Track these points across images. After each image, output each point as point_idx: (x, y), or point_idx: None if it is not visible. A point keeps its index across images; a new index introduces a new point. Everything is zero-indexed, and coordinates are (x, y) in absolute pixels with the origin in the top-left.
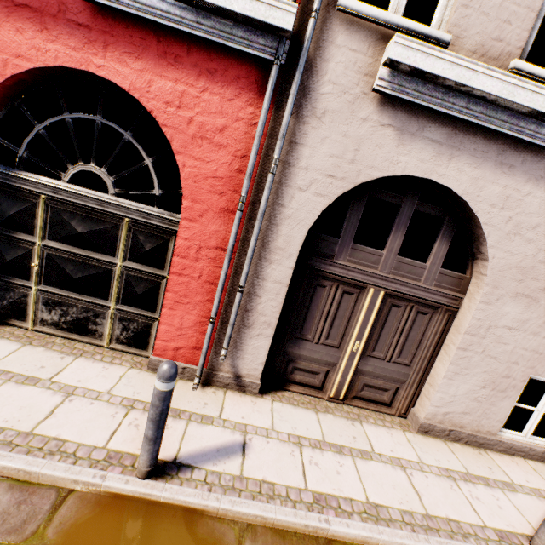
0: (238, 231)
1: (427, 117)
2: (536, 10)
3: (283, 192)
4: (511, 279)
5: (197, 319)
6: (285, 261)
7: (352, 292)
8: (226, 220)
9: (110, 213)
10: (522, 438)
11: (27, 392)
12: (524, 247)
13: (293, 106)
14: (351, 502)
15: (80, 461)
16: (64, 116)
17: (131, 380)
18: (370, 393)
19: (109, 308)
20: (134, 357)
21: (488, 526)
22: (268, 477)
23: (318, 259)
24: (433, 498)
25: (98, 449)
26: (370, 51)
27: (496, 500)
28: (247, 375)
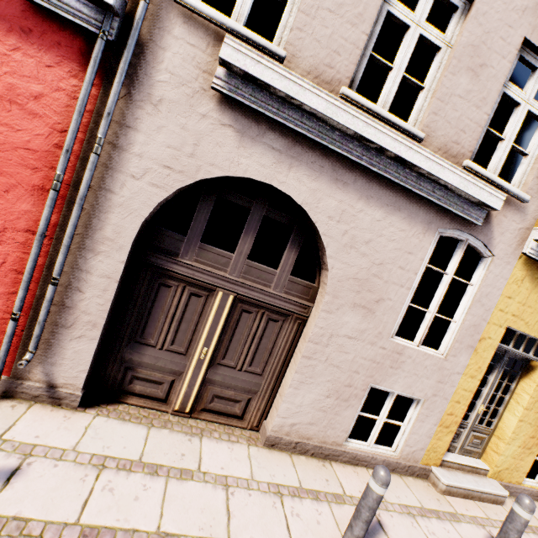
0: (51, 213)
1: (267, 125)
2: (361, 48)
3: (114, 177)
4: (349, 290)
5: None
6: (115, 253)
7: (200, 294)
8: (40, 199)
9: None
10: (366, 448)
11: None
12: (360, 260)
13: (121, 85)
14: (133, 535)
15: None
16: None
17: None
18: (221, 405)
19: None
20: None
21: None
22: (26, 511)
23: (162, 256)
24: (245, 519)
25: None
26: (209, 49)
27: (318, 514)
28: (65, 385)
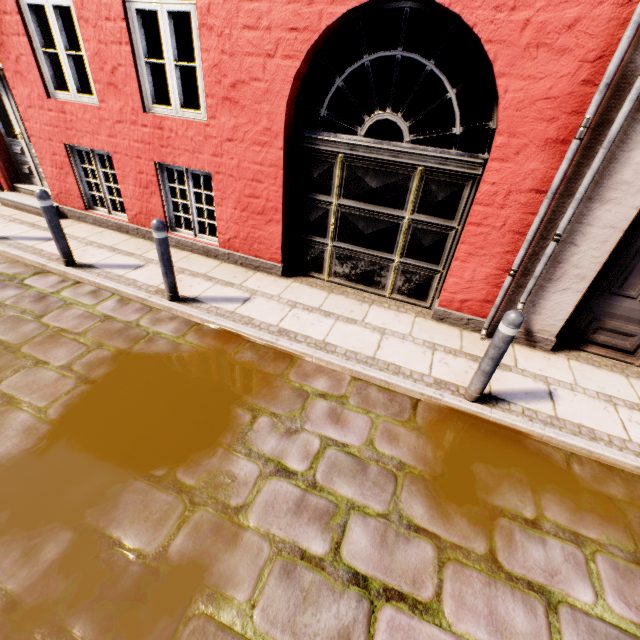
0: (568, 167)
1: None
2: None
3: None
4: None
5: (491, 272)
6: (628, 199)
7: None
8: (550, 154)
9: (402, 164)
10: None
11: (354, 329)
12: None
13: None
14: None
15: (417, 381)
16: (363, 60)
17: (422, 326)
18: None
19: (393, 262)
20: (414, 307)
21: None
22: (584, 423)
23: None
24: None
25: (425, 376)
26: None
27: None
28: (539, 331)
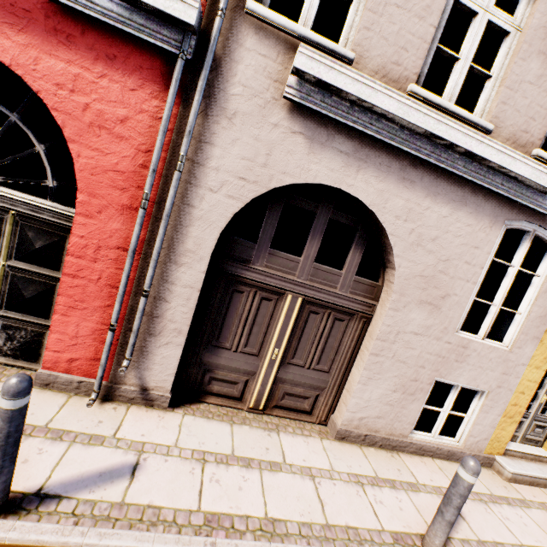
0: (141, 230)
1: (336, 129)
2: (428, 42)
3: (193, 191)
4: (416, 287)
5: (97, 327)
6: (196, 264)
7: (270, 298)
8: (129, 218)
9: None
10: (431, 439)
11: None
12: (426, 257)
13: (200, 103)
14: (247, 520)
15: None
16: None
17: None
18: (291, 402)
19: None
20: (21, 371)
21: (386, 530)
22: (156, 500)
23: (235, 263)
24: (336, 506)
25: None
26: (279, 58)
27: (399, 502)
28: (155, 388)
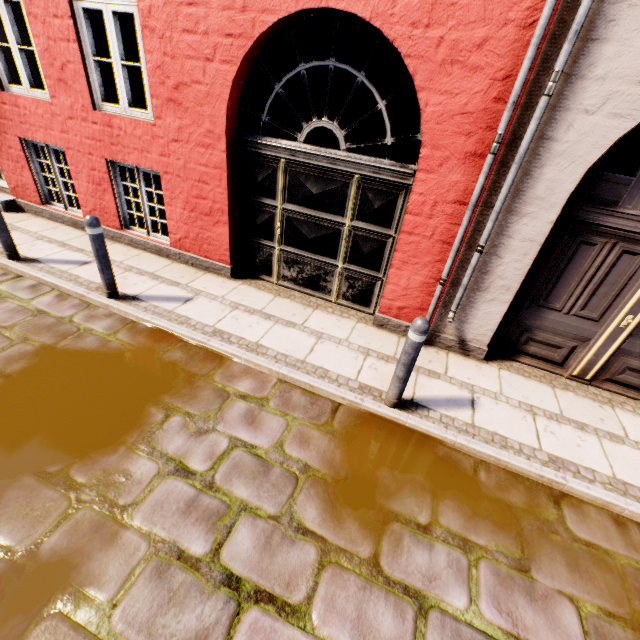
0: (485, 180)
1: None
2: None
3: (558, 119)
4: None
5: (425, 280)
6: (543, 213)
7: (636, 252)
8: (470, 167)
9: (340, 171)
10: None
11: (291, 333)
12: None
13: None
14: (592, 473)
15: (342, 386)
16: (299, 68)
17: (361, 332)
18: (633, 379)
19: (337, 267)
20: (358, 313)
21: None
22: (499, 431)
23: (592, 208)
24: None
25: (352, 380)
26: None
27: None
28: (472, 341)
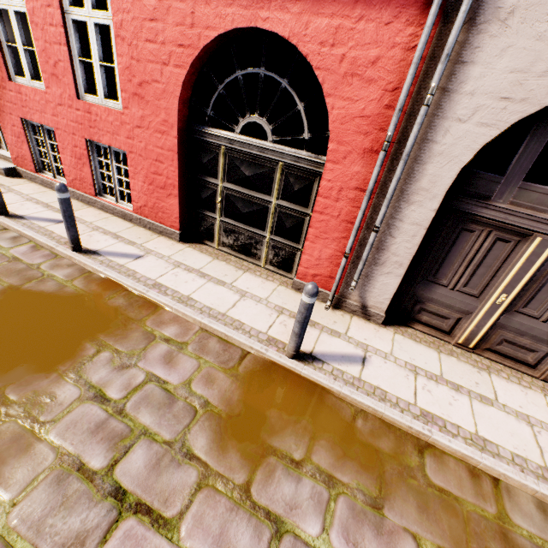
0: (379, 172)
1: None
2: None
3: (437, 125)
4: None
5: (333, 253)
6: (427, 202)
7: (508, 240)
8: (368, 160)
9: (268, 158)
10: None
11: (220, 290)
12: None
13: (466, 13)
14: (457, 428)
15: (253, 337)
16: (236, 74)
17: (280, 293)
18: (509, 350)
19: (265, 238)
20: (282, 277)
21: None
22: (382, 386)
23: (470, 200)
24: None
25: (262, 333)
26: None
27: None
28: (373, 307)
